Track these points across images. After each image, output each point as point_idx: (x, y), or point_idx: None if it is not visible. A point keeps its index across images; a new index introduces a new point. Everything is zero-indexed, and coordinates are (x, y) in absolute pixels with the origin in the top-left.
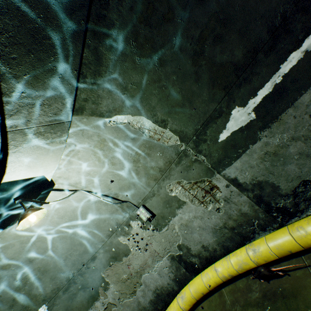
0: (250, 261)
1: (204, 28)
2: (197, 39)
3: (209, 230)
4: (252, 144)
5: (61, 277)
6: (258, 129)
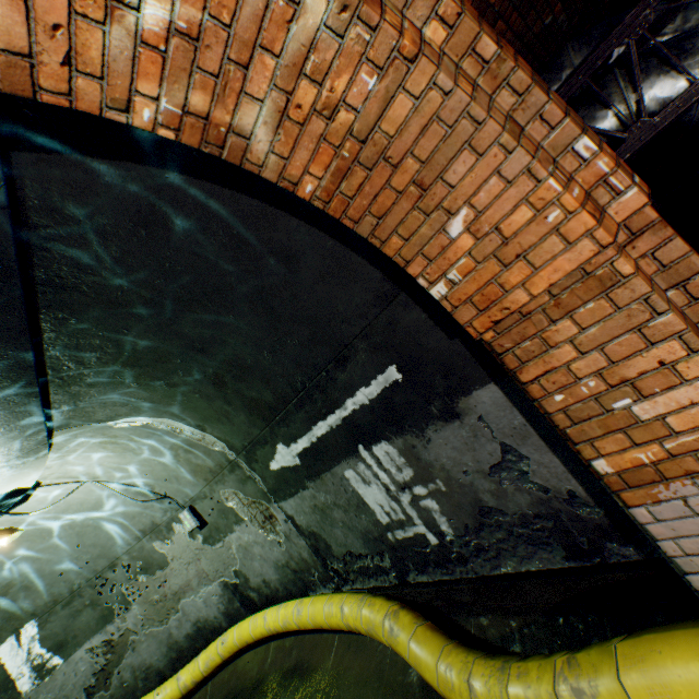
0: (294, 621)
1: (217, 368)
2: (213, 373)
3: (271, 563)
4: (302, 488)
5: (62, 586)
6: (305, 477)
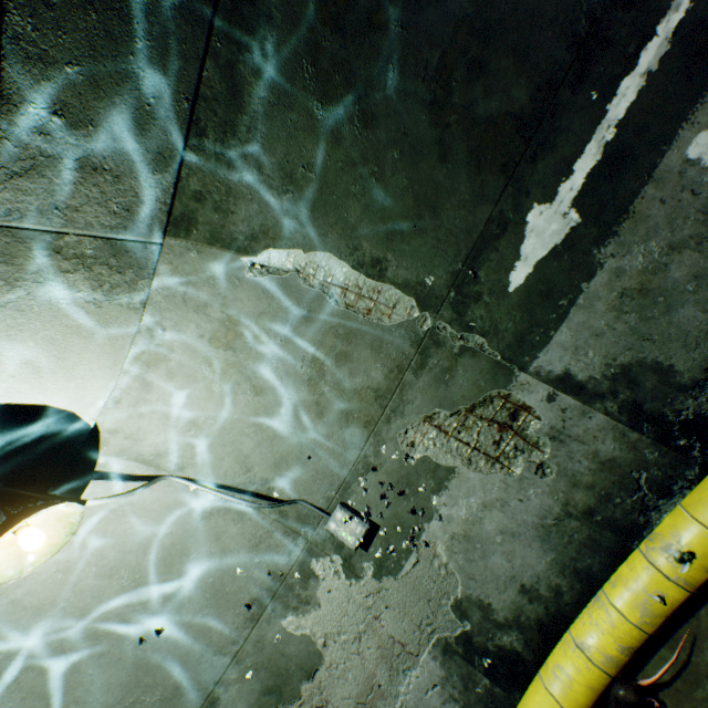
0: (669, 583)
1: (447, 47)
2: (436, 69)
3: (529, 535)
4: (586, 280)
5: None
6: (592, 245)
